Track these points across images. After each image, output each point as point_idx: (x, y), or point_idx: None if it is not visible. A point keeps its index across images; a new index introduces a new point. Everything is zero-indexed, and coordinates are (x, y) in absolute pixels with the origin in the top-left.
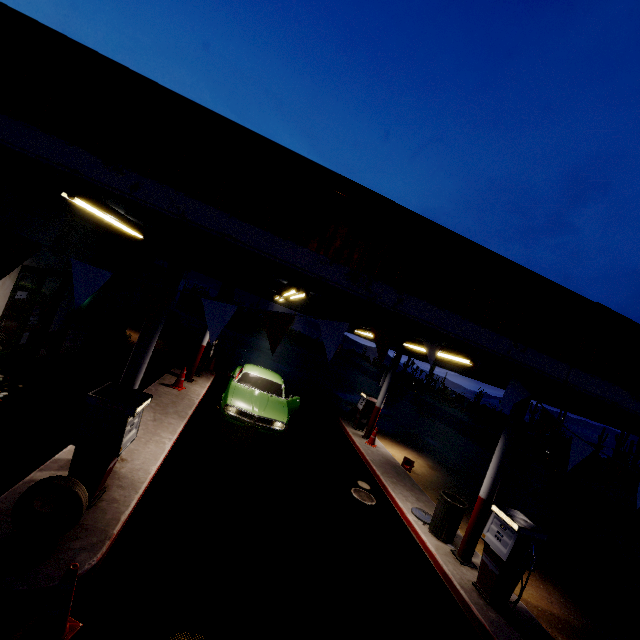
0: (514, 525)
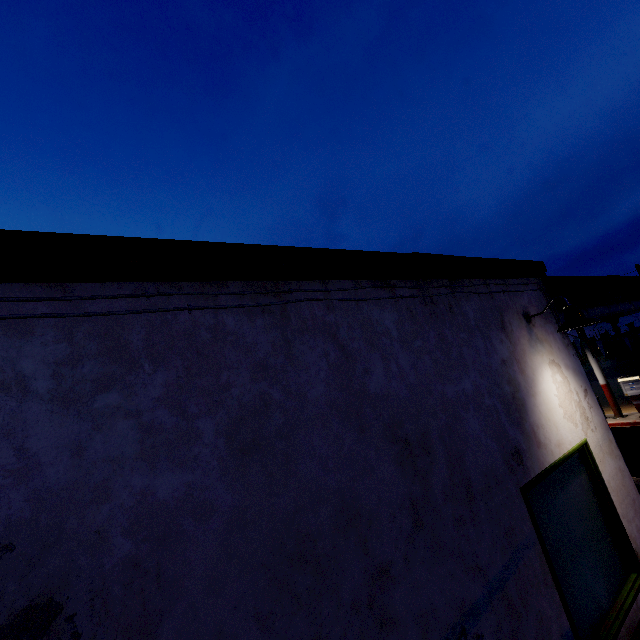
0: (636, 378)
